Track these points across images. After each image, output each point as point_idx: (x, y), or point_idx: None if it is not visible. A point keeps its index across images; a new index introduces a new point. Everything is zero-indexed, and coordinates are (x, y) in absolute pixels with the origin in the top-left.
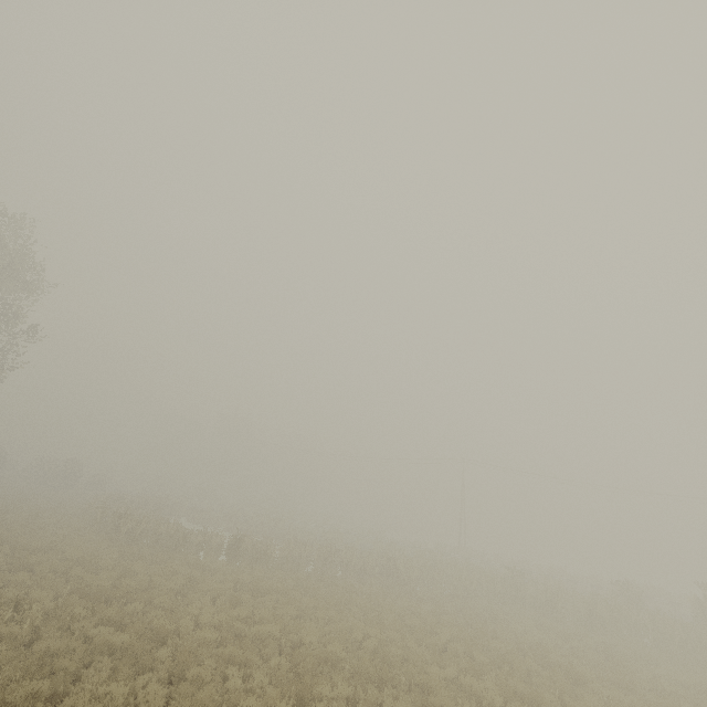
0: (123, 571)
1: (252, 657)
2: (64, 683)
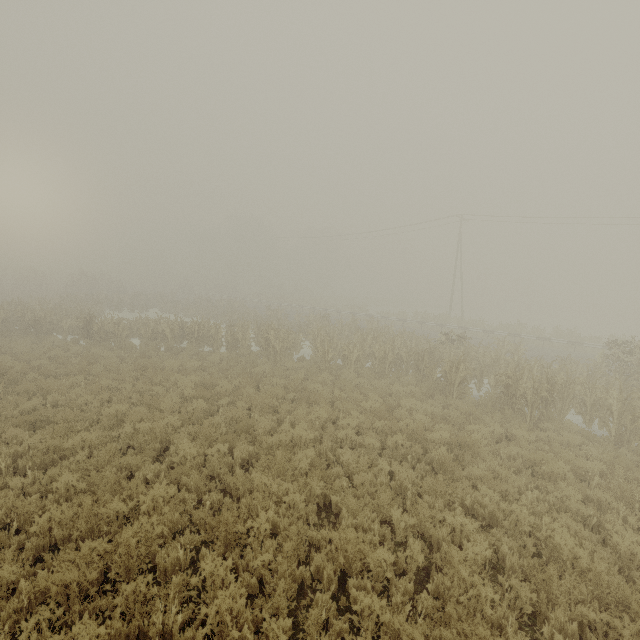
0: None
1: None
2: None
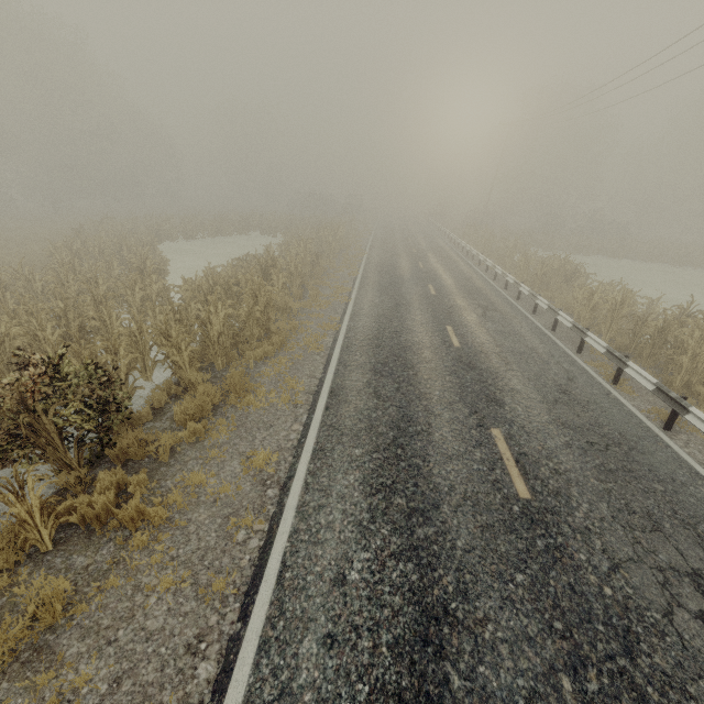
0: None
1: None
2: None
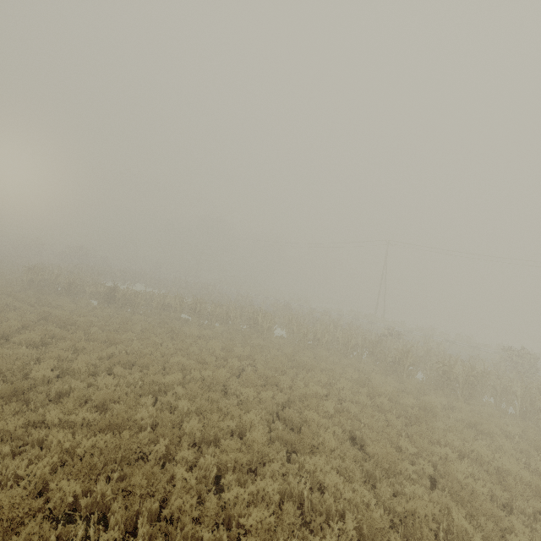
0: None
1: None
2: None
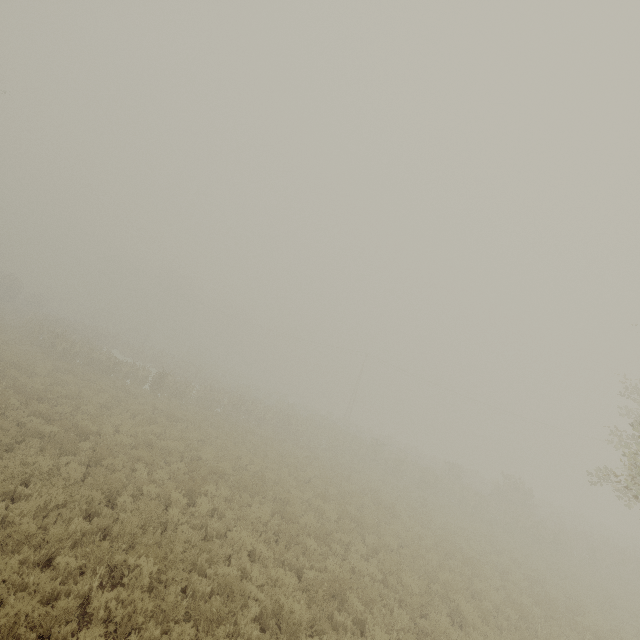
0: (55, 380)
1: (158, 460)
2: None
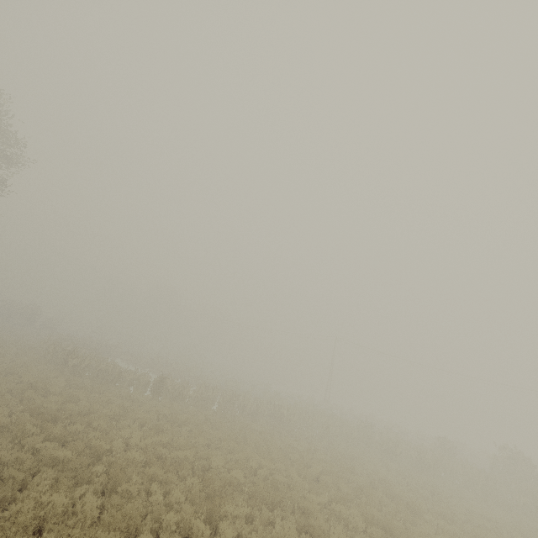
0: (68, 397)
1: (171, 477)
2: (12, 489)
